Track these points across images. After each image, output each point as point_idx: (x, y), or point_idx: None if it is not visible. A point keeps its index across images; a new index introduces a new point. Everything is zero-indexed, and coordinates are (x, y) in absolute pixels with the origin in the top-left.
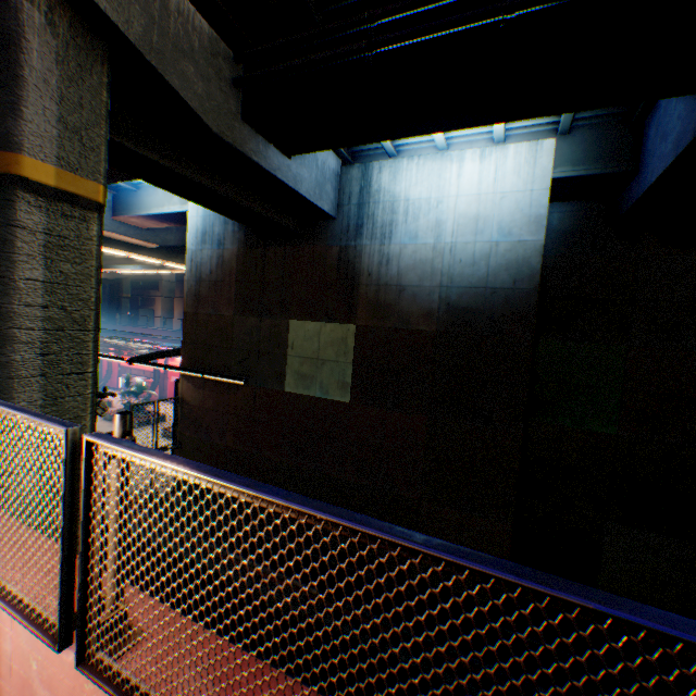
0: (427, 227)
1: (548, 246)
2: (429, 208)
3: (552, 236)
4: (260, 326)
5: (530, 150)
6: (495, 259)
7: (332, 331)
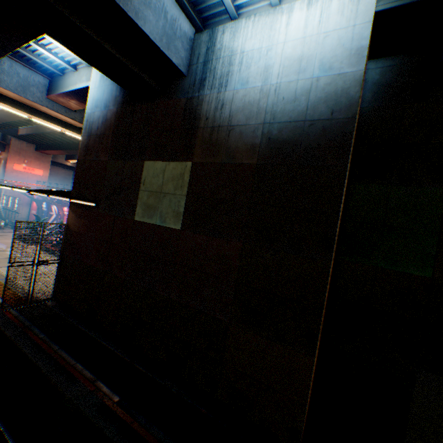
0: (257, 73)
1: (369, 98)
2: (259, 56)
3: (374, 89)
4: (124, 168)
5: None
6: (315, 93)
7: (174, 168)
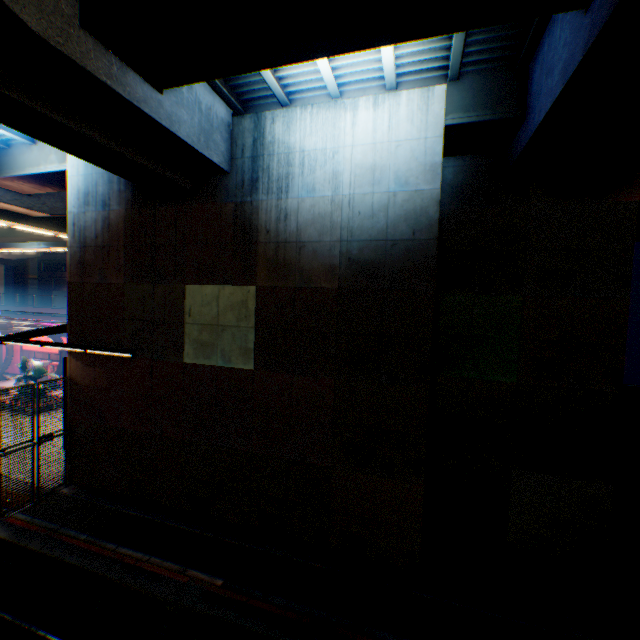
0: (325, 179)
1: (445, 200)
2: (325, 159)
3: (449, 190)
4: (154, 293)
5: (422, 97)
6: (394, 210)
7: (231, 294)
